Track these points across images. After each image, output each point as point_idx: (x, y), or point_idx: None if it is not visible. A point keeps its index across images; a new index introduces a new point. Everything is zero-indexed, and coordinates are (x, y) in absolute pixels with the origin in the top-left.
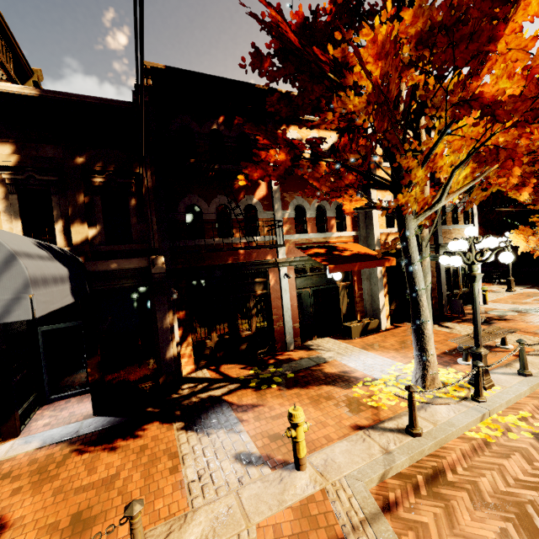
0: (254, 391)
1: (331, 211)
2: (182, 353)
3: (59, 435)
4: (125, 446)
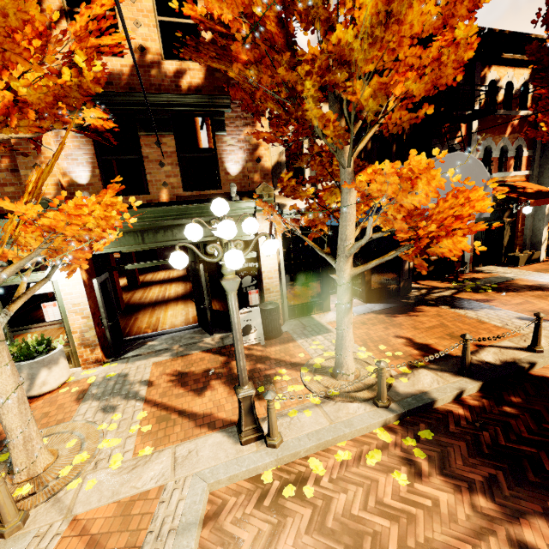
0: (475, 293)
1: (512, 152)
2: None
3: (360, 310)
4: (422, 315)
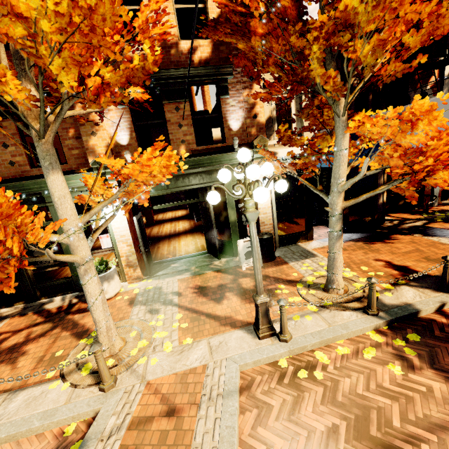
0: (446, 223)
1: None
2: None
3: None
4: (397, 242)
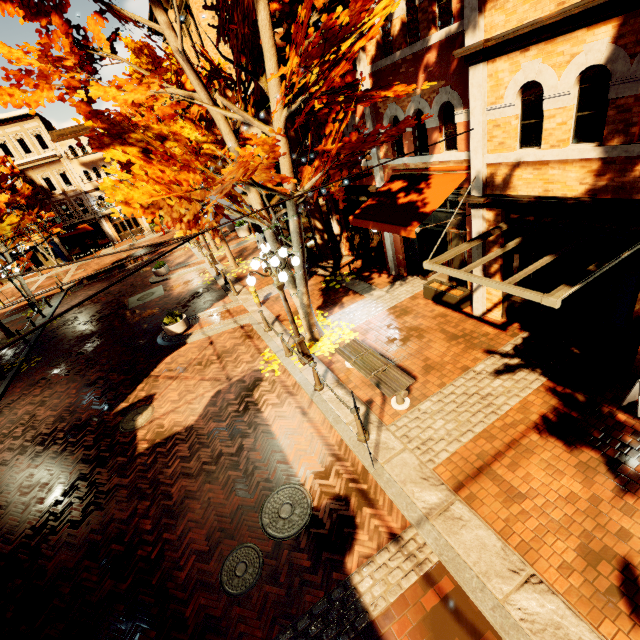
0: (321, 281)
1: (431, 119)
2: (343, 242)
3: None
4: None
